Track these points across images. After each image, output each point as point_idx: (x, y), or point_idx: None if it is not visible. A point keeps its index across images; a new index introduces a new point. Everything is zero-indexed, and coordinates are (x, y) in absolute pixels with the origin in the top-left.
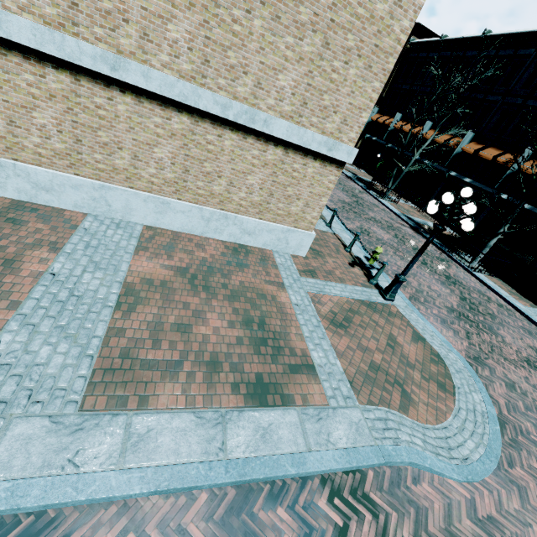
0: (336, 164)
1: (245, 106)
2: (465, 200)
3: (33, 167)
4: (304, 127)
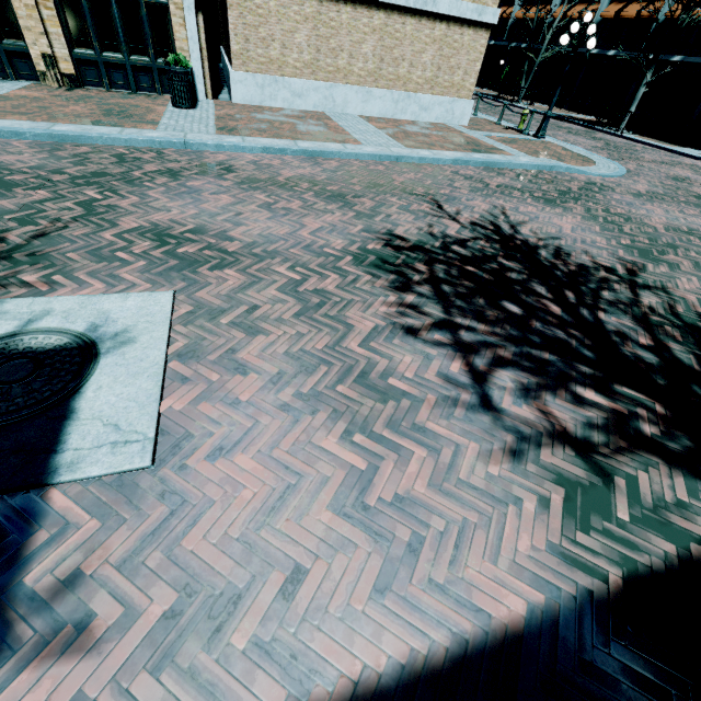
0: (484, 28)
1: None
2: (587, 24)
3: (293, 78)
4: (460, 1)
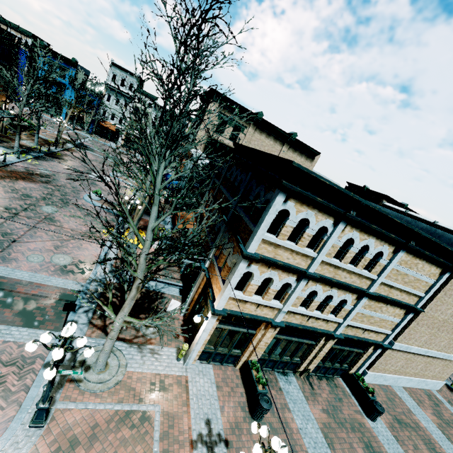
0: None
1: (448, 355)
2: None
3: (388, 375)
4: None
